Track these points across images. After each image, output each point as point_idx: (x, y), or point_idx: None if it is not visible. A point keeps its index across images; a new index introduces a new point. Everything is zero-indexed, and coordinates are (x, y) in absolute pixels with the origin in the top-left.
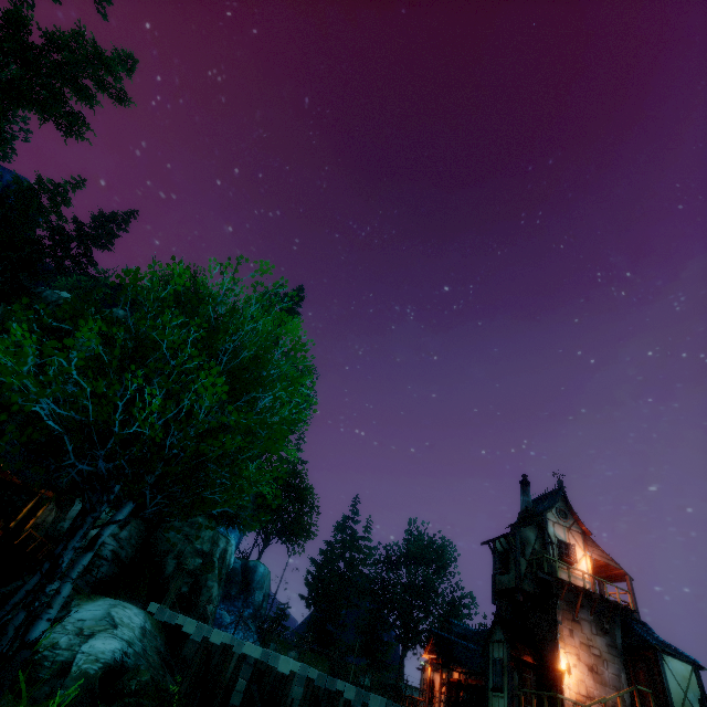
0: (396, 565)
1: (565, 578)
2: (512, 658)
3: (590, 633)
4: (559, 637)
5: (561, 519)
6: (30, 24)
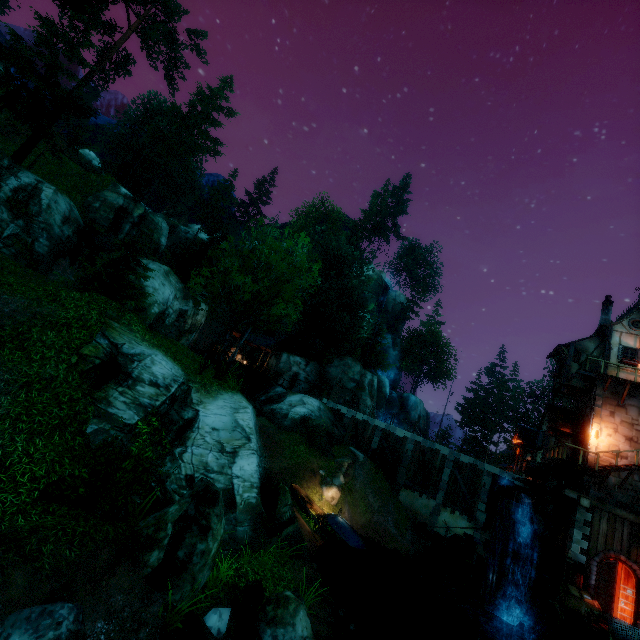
0: (539, 398)
1: (623, 377)
2: (550, 429)
3: (637, 415)
4: (594, 416)
5: (633, 329)
6: (180, 108)
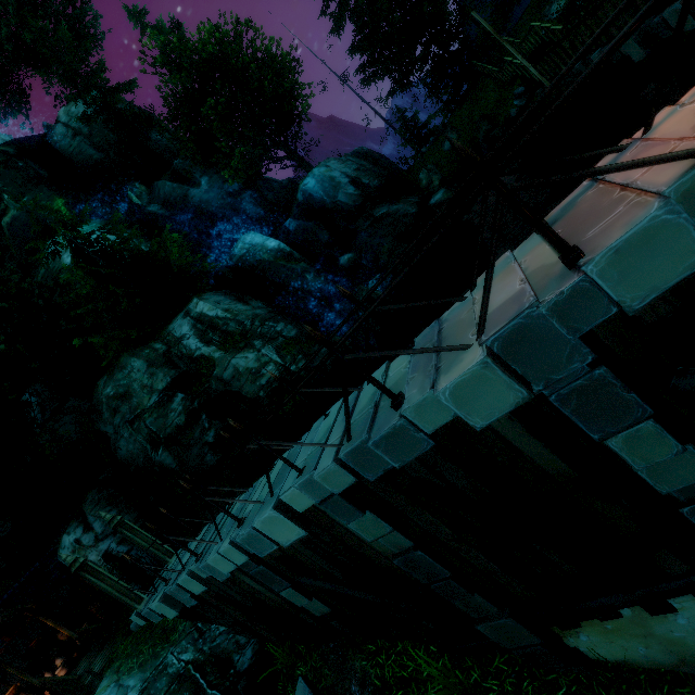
0: None
1: None
2: None
3: None
4: None
5: None
6: None
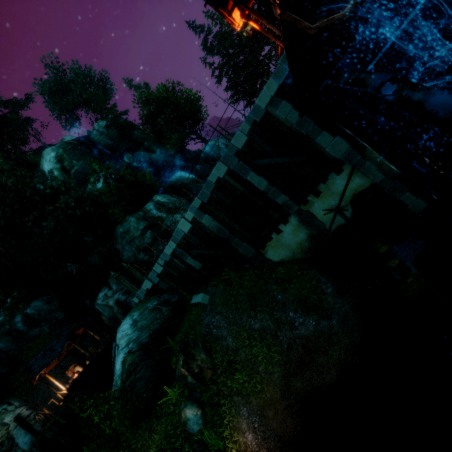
0: None
1: None
2: None
3: None
4: None
5: None
6: None
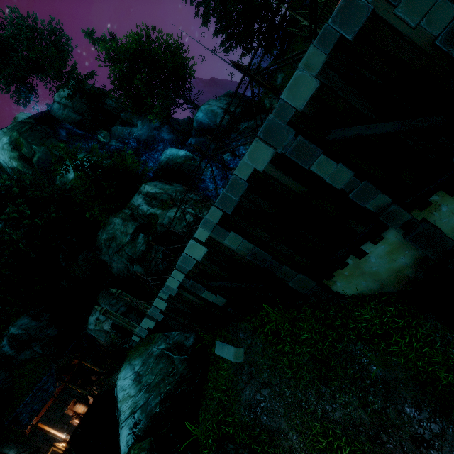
0: None
1: None
2: None
3: None
4: None
5: None
6: None
